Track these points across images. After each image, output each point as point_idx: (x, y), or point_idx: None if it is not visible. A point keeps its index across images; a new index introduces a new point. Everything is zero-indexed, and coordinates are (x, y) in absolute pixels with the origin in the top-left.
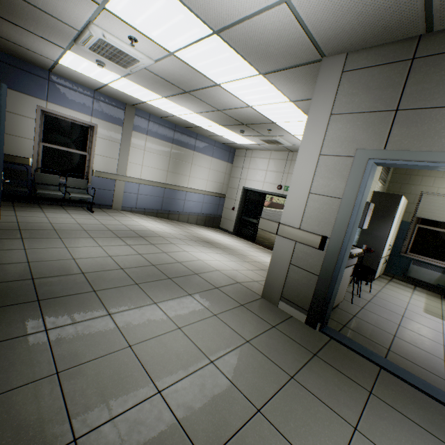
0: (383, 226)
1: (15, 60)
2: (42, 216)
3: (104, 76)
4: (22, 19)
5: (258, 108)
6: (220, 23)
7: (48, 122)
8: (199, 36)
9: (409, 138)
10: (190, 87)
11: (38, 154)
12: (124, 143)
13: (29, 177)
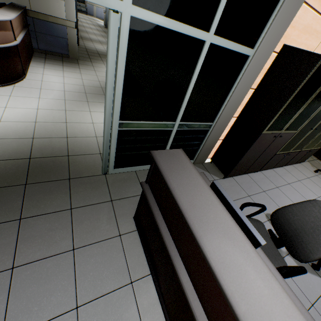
0: None
1: None
2: None
3: None
4: None
5: None
6: None
7: None
8: None
9: None
10: None
11: None
12: None
13: None
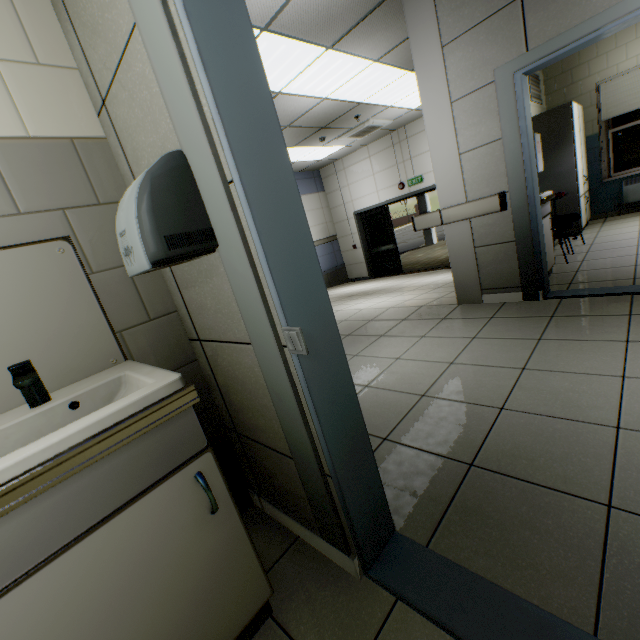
0: (563, 156)
1: None
2: None
3: None
4: None
5: (335, 95)
6: (267, 15)
7: None
8: None
9: (551, 20)
10: None
11: None
12: None
13: None
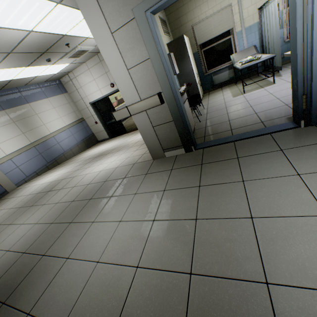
0: (186, 64)
1: None
2: None
3: None
4: None
5: (39, 28)
6: None
7: None
8: None
9: None
10: None
11: None
12: None
13: None
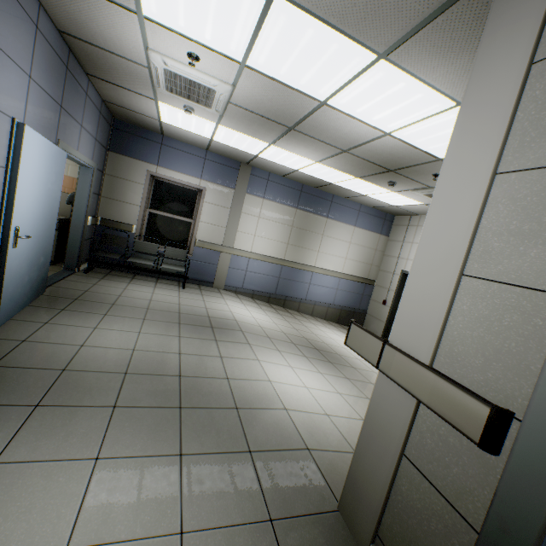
0: None
1: (134, 127)
2: (121, 287)
3: (203, 128)
4: (107, 72)
5: (401, 133)
6: None
7: (157, 188)
8: (256, 11)
9: None
10: (291, 119)
11: (143, 221)
12: (235, 208)
13: (131, 245)
